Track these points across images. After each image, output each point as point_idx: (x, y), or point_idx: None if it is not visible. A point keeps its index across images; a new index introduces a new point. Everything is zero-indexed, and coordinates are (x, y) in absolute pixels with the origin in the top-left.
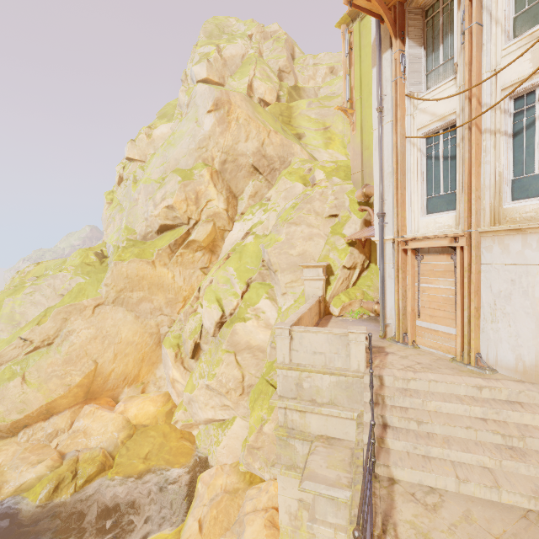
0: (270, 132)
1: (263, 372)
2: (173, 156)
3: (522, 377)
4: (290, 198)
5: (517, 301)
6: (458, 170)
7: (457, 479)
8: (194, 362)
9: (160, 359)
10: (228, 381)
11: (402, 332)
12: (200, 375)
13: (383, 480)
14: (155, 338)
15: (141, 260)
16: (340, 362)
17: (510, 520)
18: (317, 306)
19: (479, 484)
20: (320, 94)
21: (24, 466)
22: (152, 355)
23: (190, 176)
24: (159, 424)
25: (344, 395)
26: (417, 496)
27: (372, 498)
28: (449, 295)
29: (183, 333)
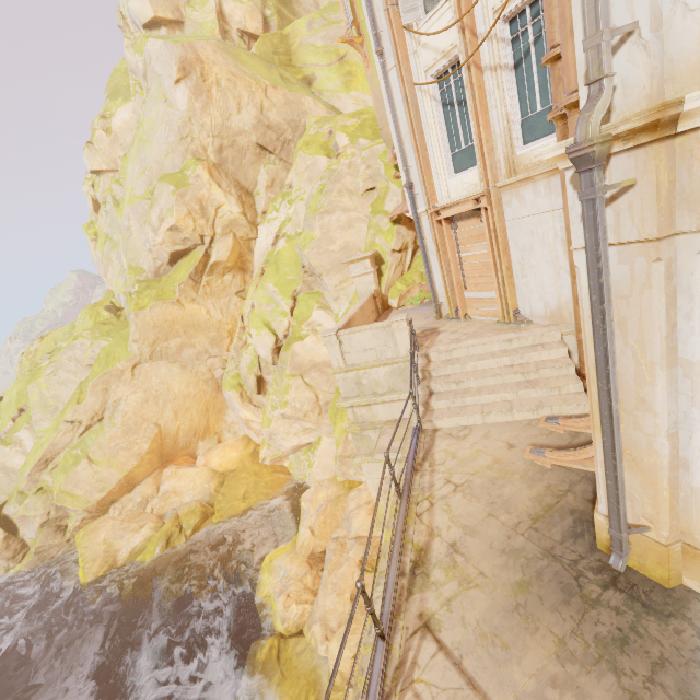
0: (267, 89)
1: (336, 387)
2: (152, 158)
3: (551, 322)
4: (315, 179)
5: (538, 252)
6: (471, 119)
7: (482, 414)
8: (263, 397)
9: (225, 404)
10: (302, 404)
11: (453, 308)
12: (273, 407)
13: (429, 432)
14: (212, 384)
15: (163, 303)
16: (390, 352)
17: (517, 429)
18: (371, 303)
19: (498, 413)
20: (322, 2)
21: (129, 534)
22: (215, 403)
23: (184, 181)
24: (247, 466)
25: (400, 380)
26: (452, 434)
27: (418, 444)
28: (486, 259)
29: (240, 370)
